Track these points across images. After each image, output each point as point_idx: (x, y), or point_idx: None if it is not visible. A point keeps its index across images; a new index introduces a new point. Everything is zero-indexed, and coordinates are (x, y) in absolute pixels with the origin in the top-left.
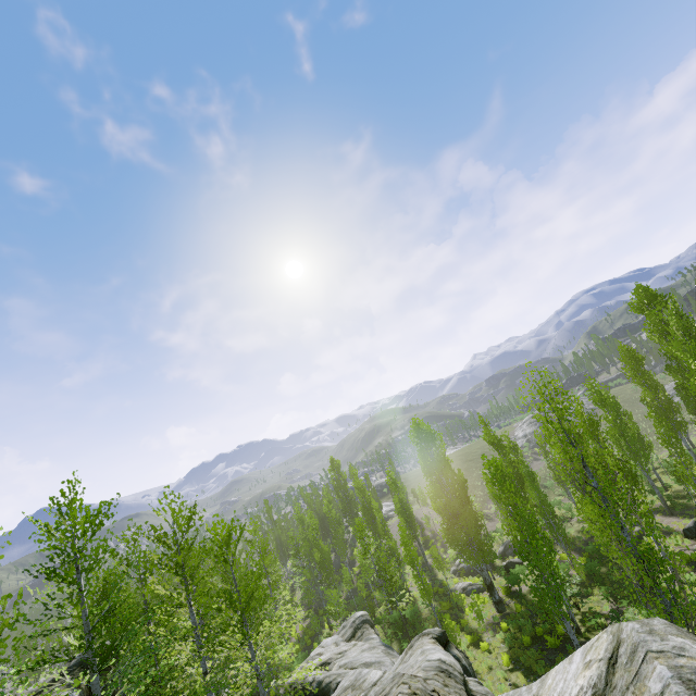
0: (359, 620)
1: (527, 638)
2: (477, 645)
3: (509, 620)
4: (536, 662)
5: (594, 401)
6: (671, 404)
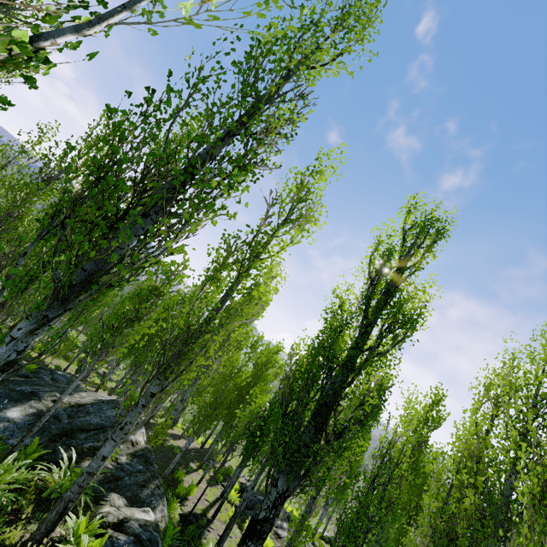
0: None
1: None
2: None
3: None
4: None
5: None
6: None
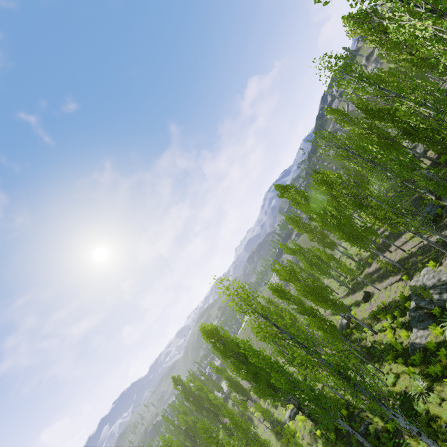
0: None
1: (333, 435)
2: None
3: (319, 425)
4: None
5: (289, 254)
6: (322, 235)
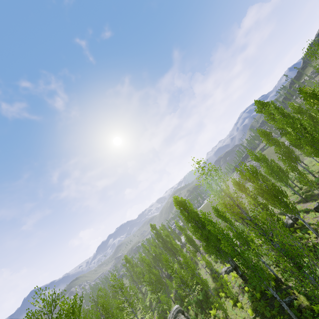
0: (175, 312)
1: (258, 294)
2: (237, 304)
3: (248, 284)
4: (265, 309)
5: (254, 160)
6: (288, 149)
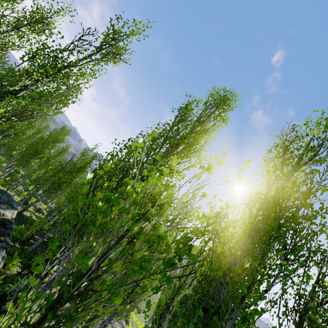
0: None
1: None
2: None
3: None
4: None
5: None
6: None
